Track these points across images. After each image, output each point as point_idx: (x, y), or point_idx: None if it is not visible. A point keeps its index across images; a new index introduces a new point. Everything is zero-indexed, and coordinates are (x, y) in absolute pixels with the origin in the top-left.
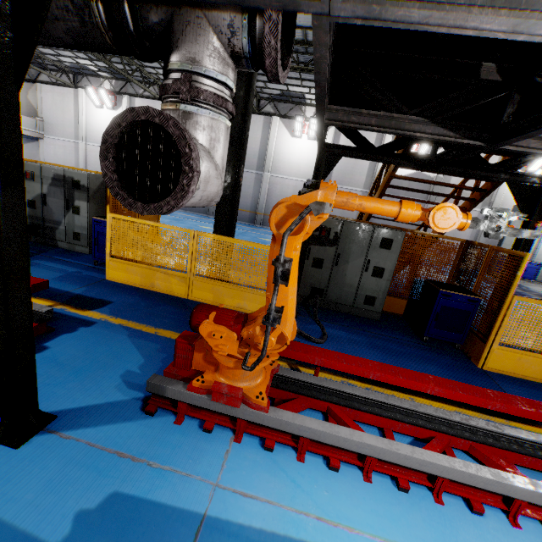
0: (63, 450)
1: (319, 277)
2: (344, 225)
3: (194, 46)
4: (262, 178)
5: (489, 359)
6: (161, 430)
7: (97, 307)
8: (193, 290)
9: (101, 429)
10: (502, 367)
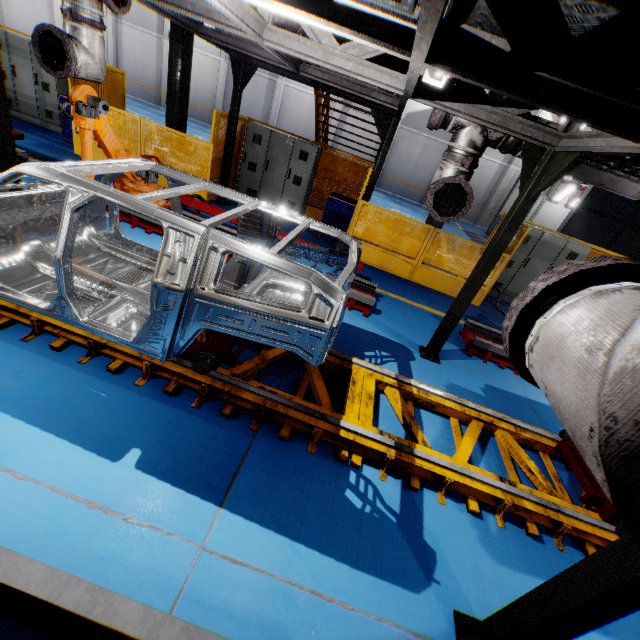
0: None
1: (253, 180)
2: (272, 135)
3: None
4: (275, 86)
5: None
6: None
7: None
8: None
9: None
10: None
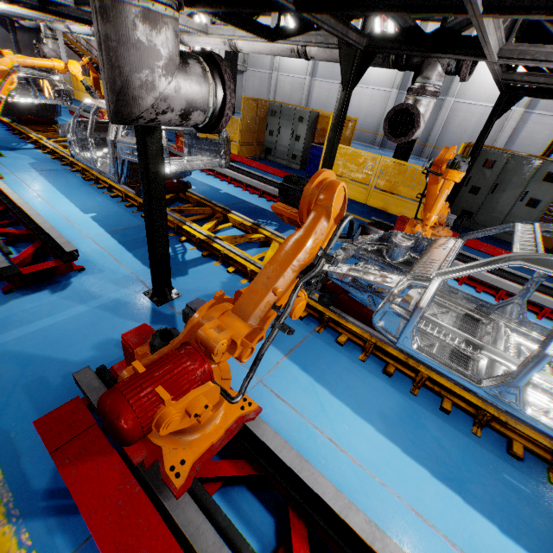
0: None
1: (472, 202)
2: (510, 158)
3: (430, 72)
4: (442, 104)
5: None
6: None
7: None
8: (370, 199)
9: None
10: None
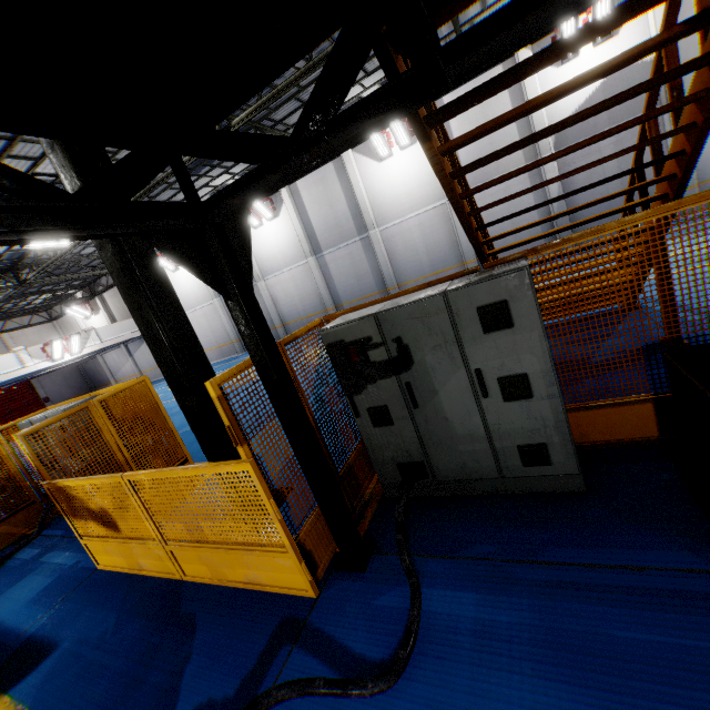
0: None
1: (399, 441)
2: (381, 323)
3: None
4: (370, 241)
5: None
6: None
7: (23, 676)
8: (182, 565)
9: None
10: None
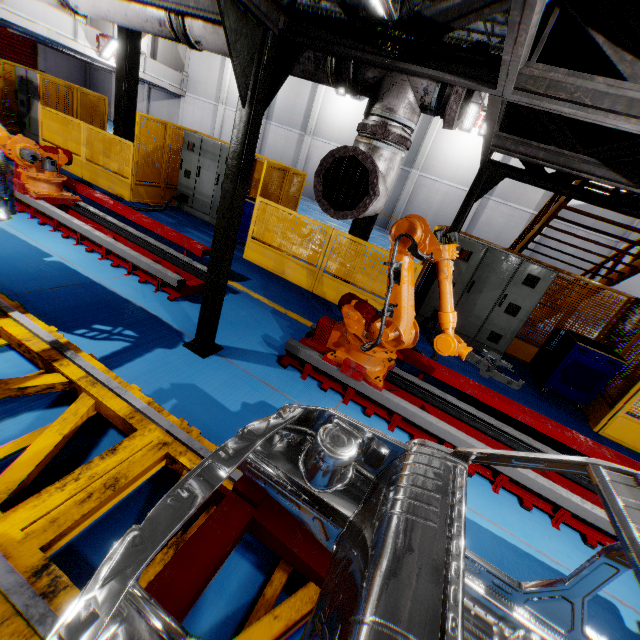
0: (230, 369)
1: None
2: (488, 252)
3: (395, 100)
4: (408, 176)
5: (608, 425)
6: (291, 379)
7: (239, 281)
8: (319, 285)
9: (251, 365)
10: (621, 438)
